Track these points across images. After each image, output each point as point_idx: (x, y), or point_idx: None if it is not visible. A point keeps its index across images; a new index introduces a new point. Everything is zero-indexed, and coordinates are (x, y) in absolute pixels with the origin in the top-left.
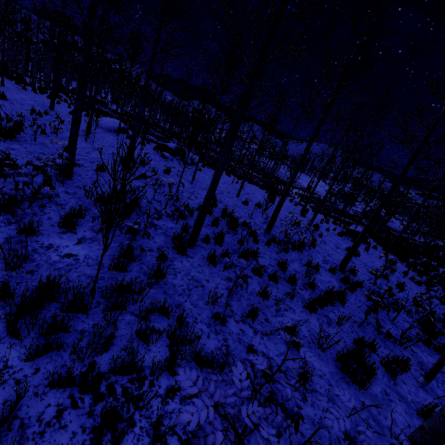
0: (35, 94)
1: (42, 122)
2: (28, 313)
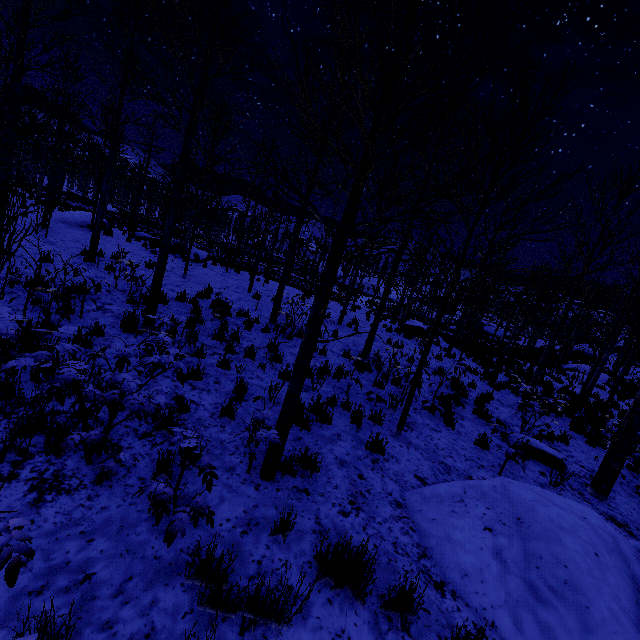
0: None
1: None
2: None
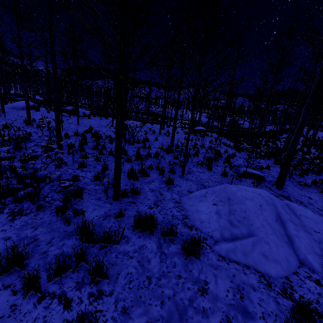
0: None
1: None
2: None
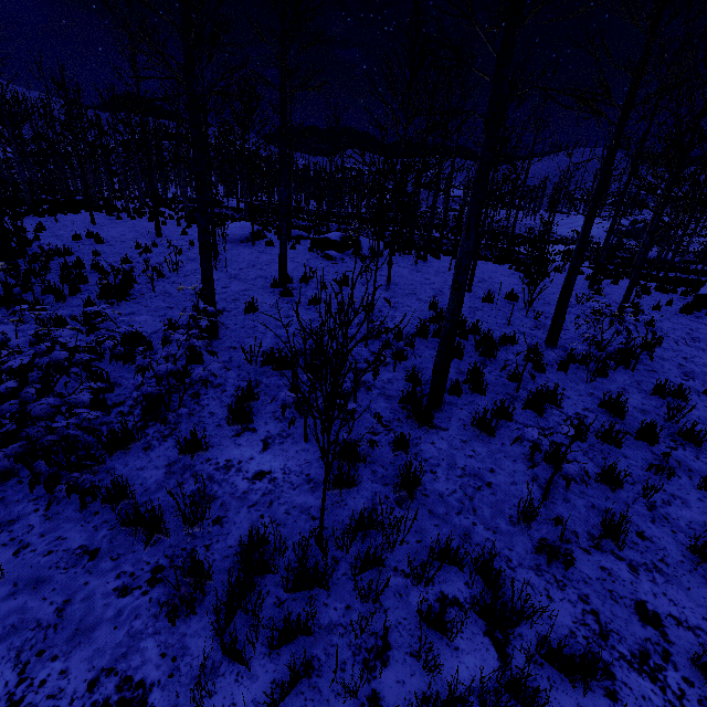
0: (132, 221)
1: (157, 262)
2: (241, 608)
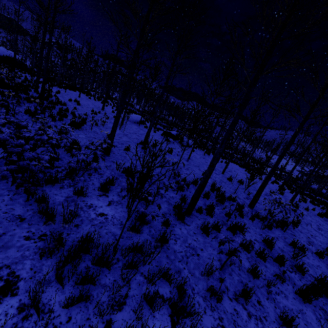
0: (95, 101)
1: (97, 119)
2: (71, 262)
